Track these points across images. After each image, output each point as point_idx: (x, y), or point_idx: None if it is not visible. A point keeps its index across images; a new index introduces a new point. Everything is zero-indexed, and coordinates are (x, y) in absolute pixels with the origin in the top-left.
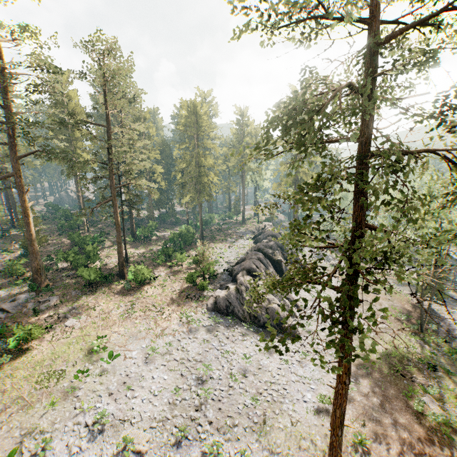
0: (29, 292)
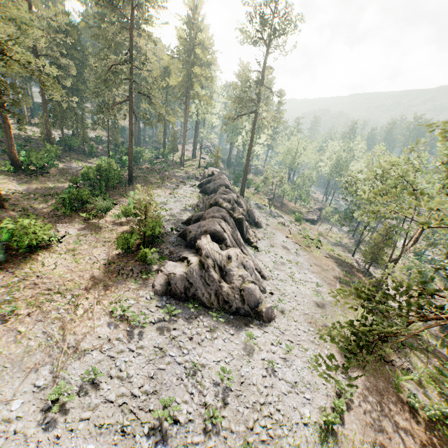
0: None
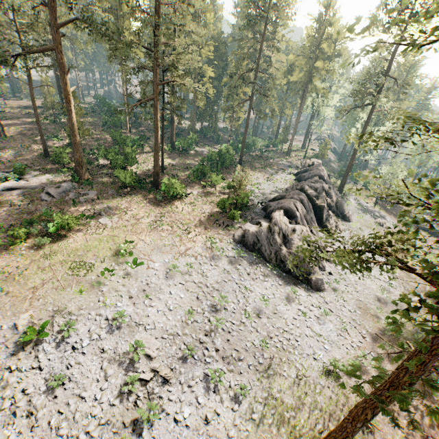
0: (72, 182)
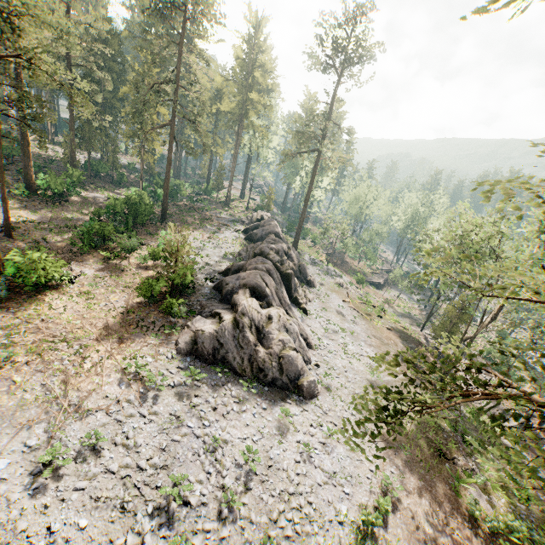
0: None
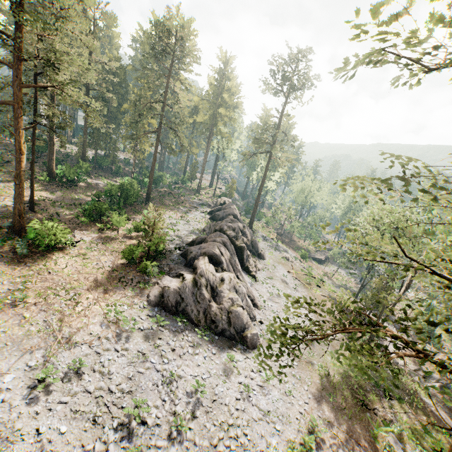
0: None
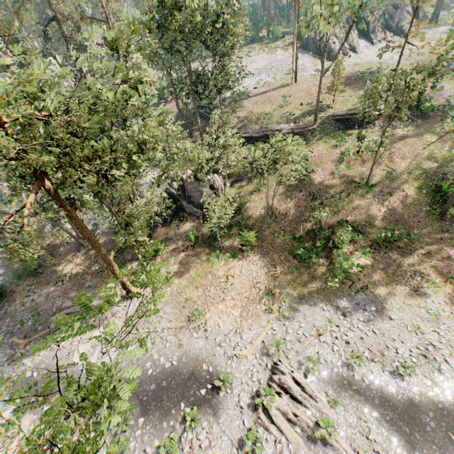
0: None
